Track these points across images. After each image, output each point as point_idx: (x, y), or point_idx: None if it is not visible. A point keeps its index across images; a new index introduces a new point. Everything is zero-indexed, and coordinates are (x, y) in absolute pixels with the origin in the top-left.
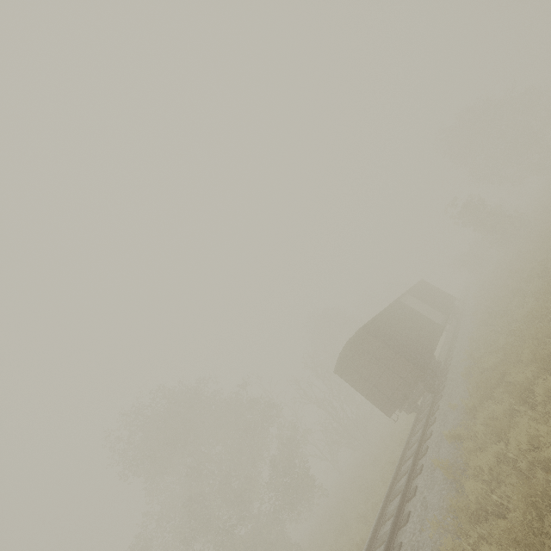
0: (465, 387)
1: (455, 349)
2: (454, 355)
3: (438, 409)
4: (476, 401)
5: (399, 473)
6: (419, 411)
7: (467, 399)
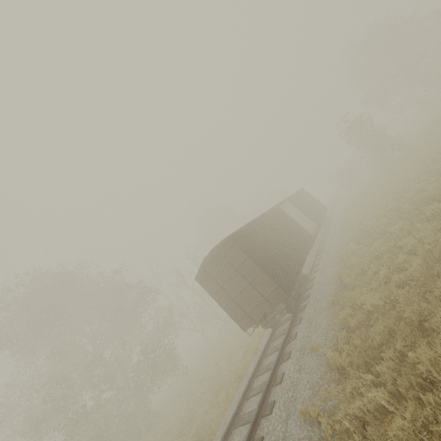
0: (330, 320)
1: (322, 261)
2: (319, 267)
3: (295, 338)
4: (347, 362)
5: (237, 416)
6: (276, 326)
7: (331, 341)
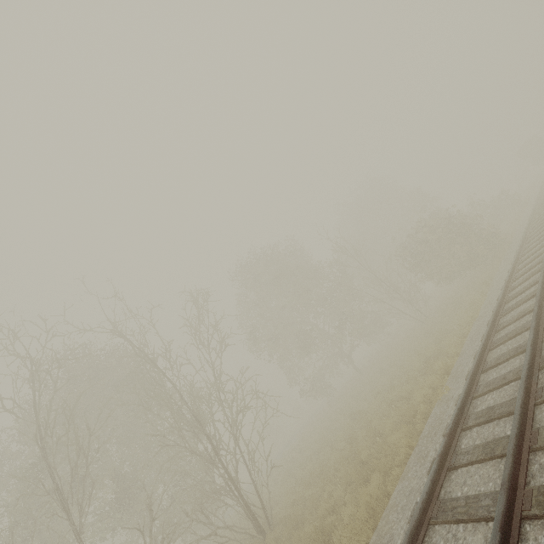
0: None
1: None
2: None
3: None
4: None
5: None
6: None
7: None
